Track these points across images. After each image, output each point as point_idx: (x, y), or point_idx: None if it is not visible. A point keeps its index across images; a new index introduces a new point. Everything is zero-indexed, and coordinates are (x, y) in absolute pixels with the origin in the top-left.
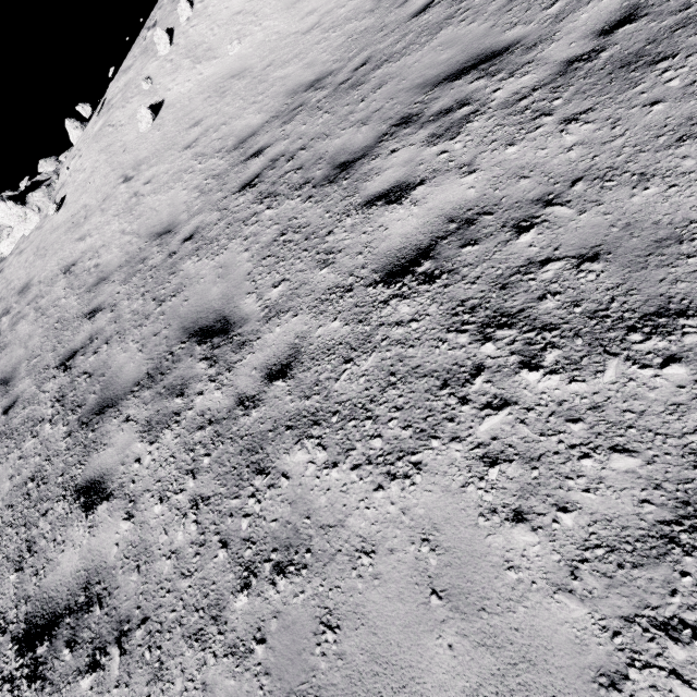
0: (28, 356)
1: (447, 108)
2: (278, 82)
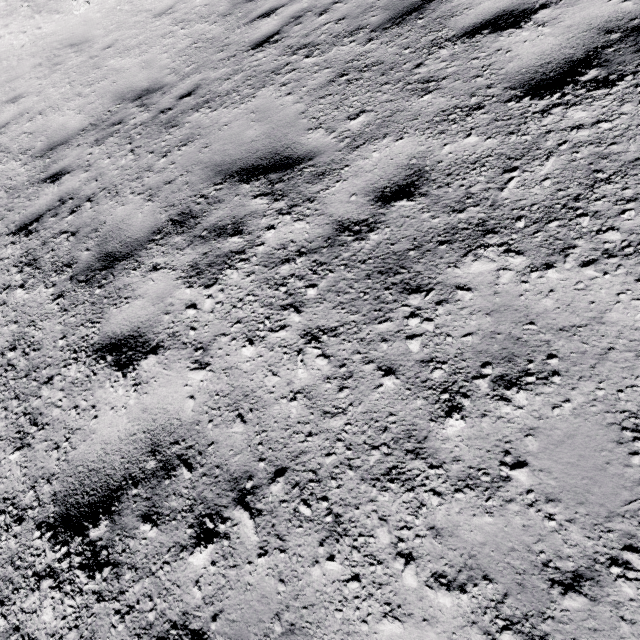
0: None
1: (222, 225)
2: (111, 74)
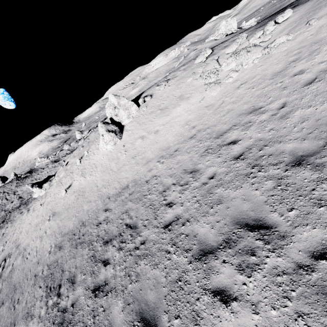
0: (0, 290)
1: (61, 294)
2: (82, 211)
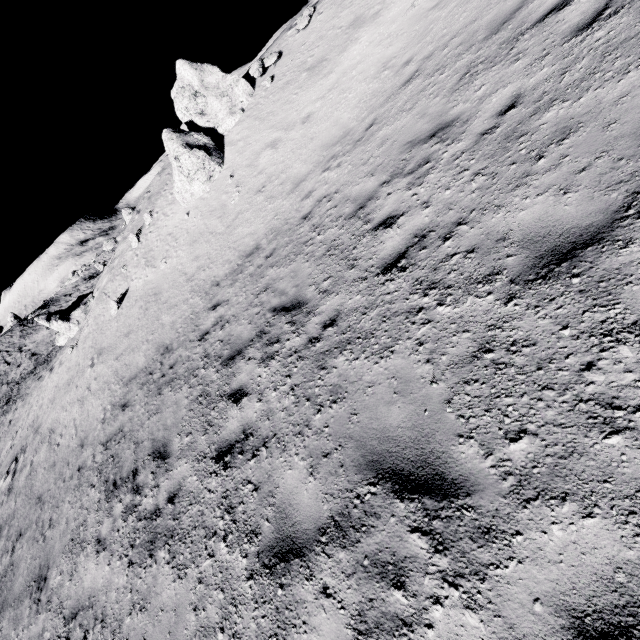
0: (13, 513)
1: (139, 486)
2: (160, 328)
